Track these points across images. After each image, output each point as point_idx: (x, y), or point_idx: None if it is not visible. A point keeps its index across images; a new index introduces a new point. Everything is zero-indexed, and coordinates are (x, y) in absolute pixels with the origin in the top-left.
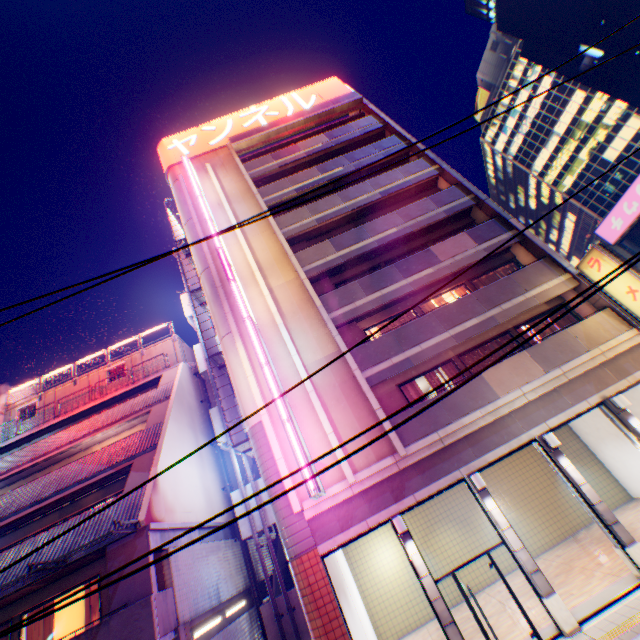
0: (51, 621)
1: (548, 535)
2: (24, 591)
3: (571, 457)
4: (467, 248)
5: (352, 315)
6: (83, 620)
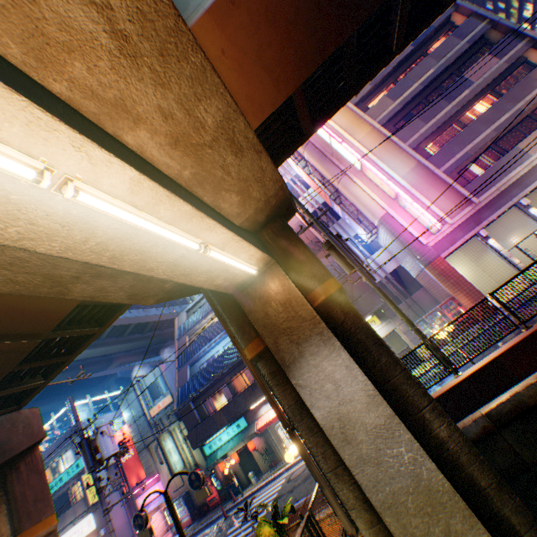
0: None
1: None
2: None
3: None
4: (491, 66)
5: (420, 140)
6: None
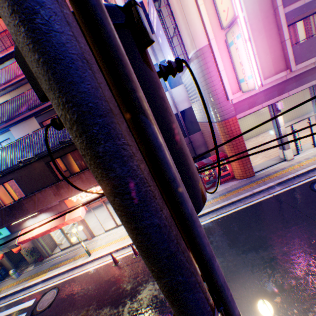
0: None
1: (290, 117)
2: None
3: None
4: None
5: None
6: None
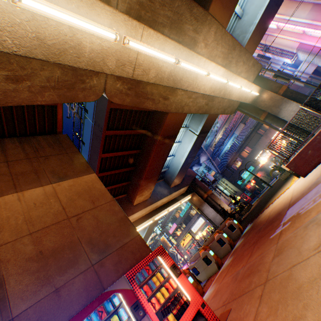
0: None
1: None
2: None
3: None
4: None
5: None
6: None
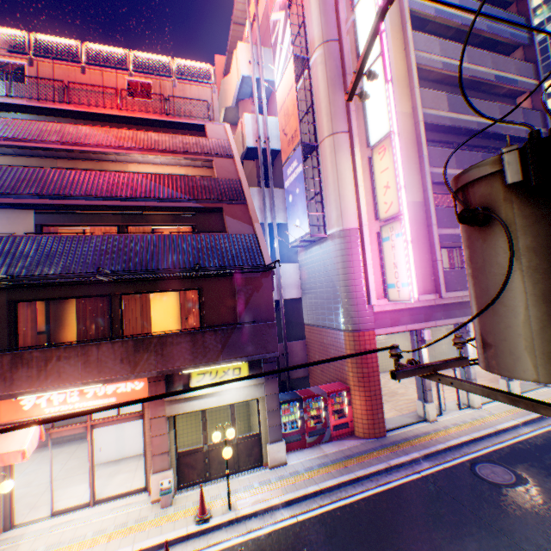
0: (147, 309)
1: None
2: (136, 279)
3: (446, 327)
4: None
5: (442, 179)
6: (173, 317)
